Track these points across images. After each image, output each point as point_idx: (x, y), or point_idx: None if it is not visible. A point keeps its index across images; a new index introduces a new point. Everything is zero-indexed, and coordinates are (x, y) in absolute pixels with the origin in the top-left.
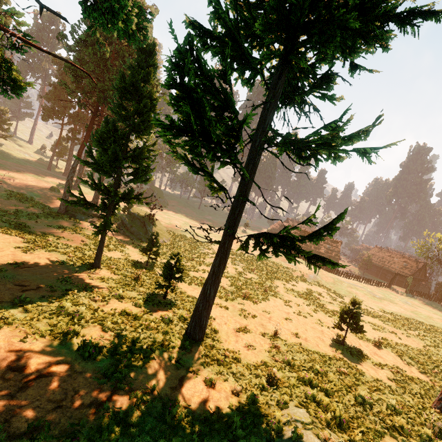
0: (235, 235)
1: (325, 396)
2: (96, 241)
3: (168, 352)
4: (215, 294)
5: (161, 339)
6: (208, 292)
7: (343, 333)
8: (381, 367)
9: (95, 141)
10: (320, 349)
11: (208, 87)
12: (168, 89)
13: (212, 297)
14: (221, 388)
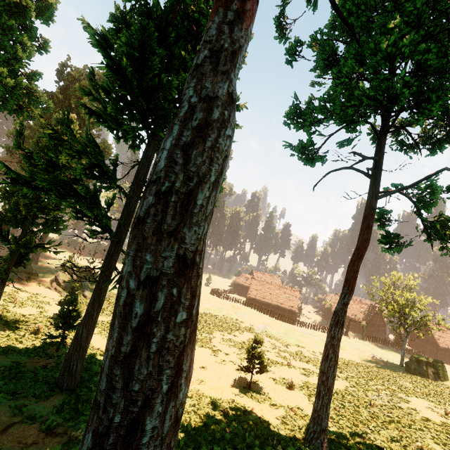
0: (111, 273)
1: (185, 435)
2: (10, 297)
3: (15, 400)
4: (89, 335)
5: (17, 388)
6: (80, 332)
7: (260, 379)
8: (276, 407)
9: (1, 194)
10: (218, 394)
11: (80, 150)
12: (18, 150)
13: (84, 338)
14: (58, 433)
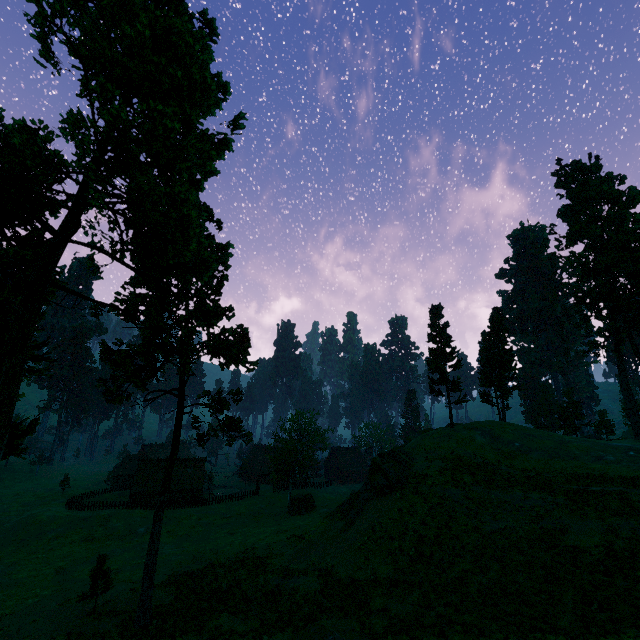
0: None
1: None
2: None
3: None
4: None
5: None
6: None
7: (114, 597)
8: (119, 616)
9: None
10: (50, 638)
11: None
12: None
13: None
14: None
